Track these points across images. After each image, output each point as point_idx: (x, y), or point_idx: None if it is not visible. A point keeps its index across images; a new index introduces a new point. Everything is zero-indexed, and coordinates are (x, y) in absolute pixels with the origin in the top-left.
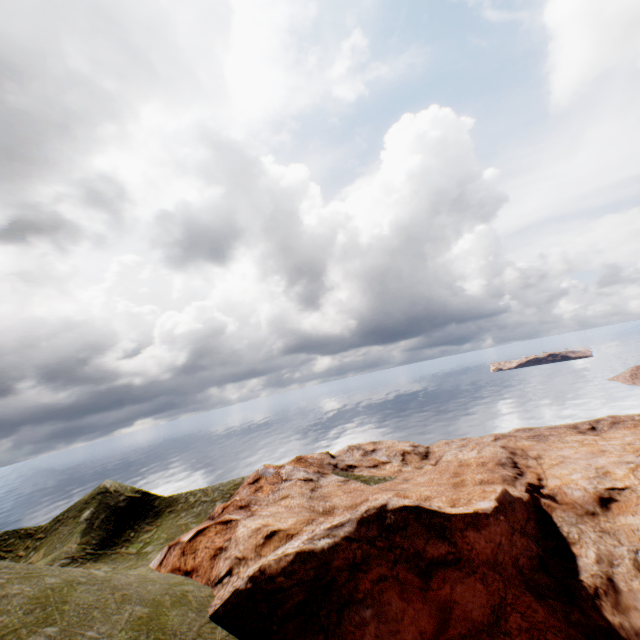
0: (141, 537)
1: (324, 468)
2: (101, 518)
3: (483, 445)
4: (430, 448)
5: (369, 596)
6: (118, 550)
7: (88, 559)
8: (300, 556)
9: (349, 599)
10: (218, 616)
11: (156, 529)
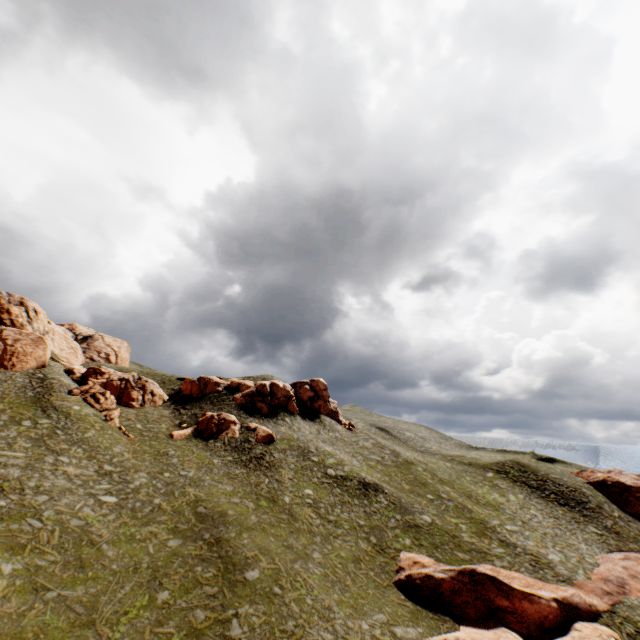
0: None
1: None
2: None
3: None
4: None
5: None
6: None
7: None
8: (618, 481)
9: (634, 498)
10: (590, 482)
11: None
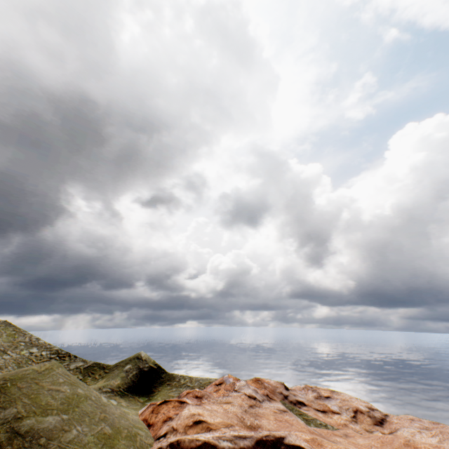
0: (148, 394)
1: (274, 394)
2: (133, 372)
3: (447, 436)
4: (388, 417)
5: None
6: (134, 396)
7: (118, 394)
8: (206, 445)
9: None
10: None
11: (157, 392)
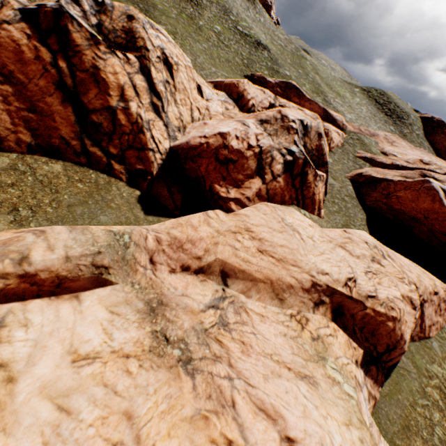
0: None
1: None
2: None
3: None
4: None
5: (444, 135)
6: None
7: None
8: (441, 121)
9: (441, 132)
10: (422, 118)
11: None
